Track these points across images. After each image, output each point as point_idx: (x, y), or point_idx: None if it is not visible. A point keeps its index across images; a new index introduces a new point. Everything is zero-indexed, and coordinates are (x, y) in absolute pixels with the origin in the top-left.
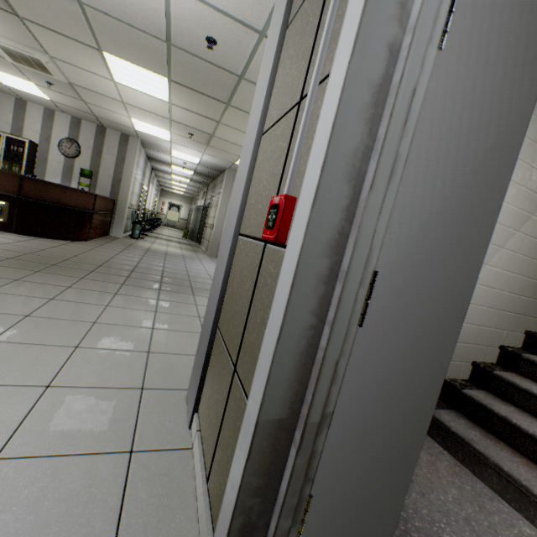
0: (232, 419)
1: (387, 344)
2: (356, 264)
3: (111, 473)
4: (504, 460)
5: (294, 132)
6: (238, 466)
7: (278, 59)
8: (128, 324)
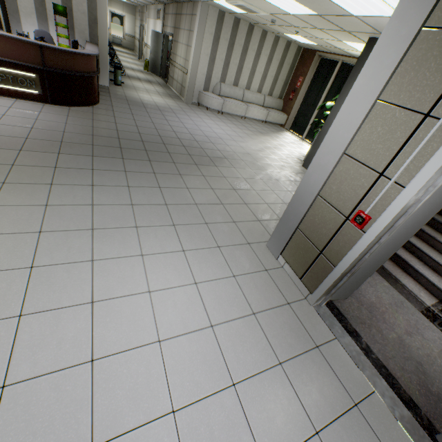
0: (320, 267)
1: (379, 252)
2: (384, 241)
3: (266, 277)
4: (385, 264)
5: (374, 186)
6: (330, 281)
7: (367, 116)
8: (210, 202)
